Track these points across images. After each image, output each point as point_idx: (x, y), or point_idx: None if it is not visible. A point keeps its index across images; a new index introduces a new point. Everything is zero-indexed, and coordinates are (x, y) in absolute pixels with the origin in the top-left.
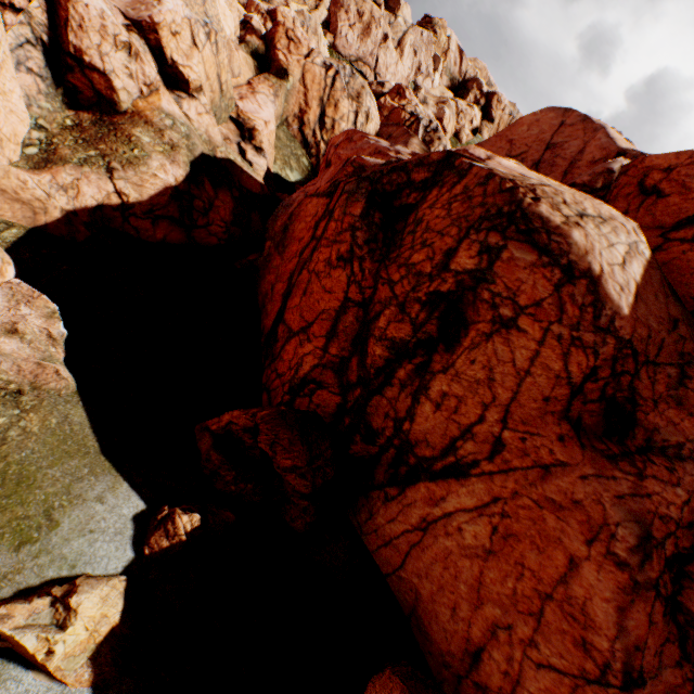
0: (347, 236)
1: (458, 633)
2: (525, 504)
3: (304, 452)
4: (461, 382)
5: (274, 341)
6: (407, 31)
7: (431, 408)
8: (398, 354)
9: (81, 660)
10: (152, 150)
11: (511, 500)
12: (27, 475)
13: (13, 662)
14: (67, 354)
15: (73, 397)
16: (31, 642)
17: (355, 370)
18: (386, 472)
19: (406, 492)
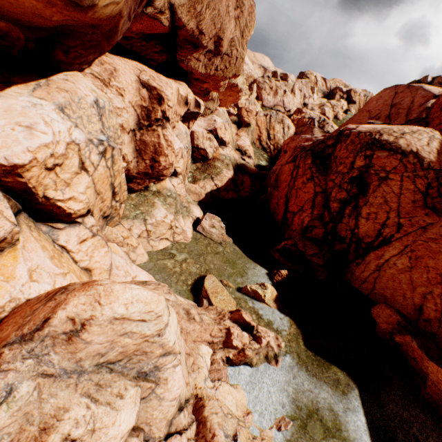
0: (308, 171)
1: (408, 304)
2: (419, 243)
3: (316, 247)
4: (373, 206)
5: (286, 221)
6: (294, 84)
7: (364, 221)
8: (343, 204)
9: (271, 302)
10: (222, 168)
11: (412, 244)
12: (234, 262)
13: (255, 300)
14: (226, 232)
15: (233, 244)
16: (260, 291)
17: (327, 216)
18: (353, 255)
19: (365, 259)
